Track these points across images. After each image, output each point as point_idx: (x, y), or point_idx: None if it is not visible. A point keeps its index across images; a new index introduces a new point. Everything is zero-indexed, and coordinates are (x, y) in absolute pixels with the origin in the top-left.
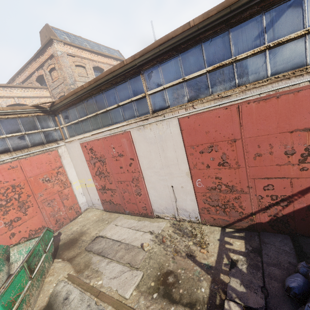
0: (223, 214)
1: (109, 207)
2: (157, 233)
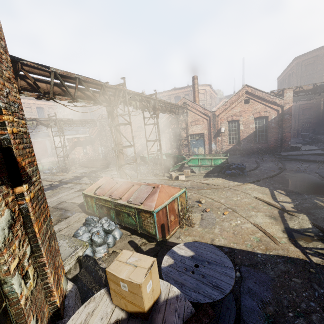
0: None
1: None
2: None
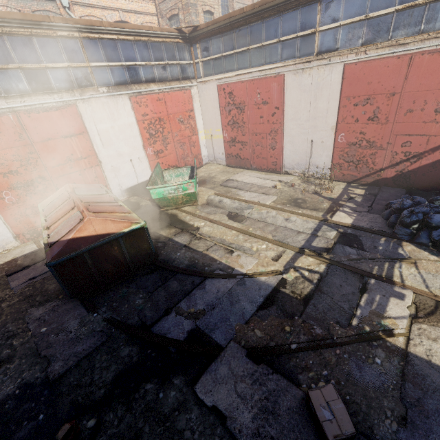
0: (353, 170)
1: (234, 162)
2: (286, 182)
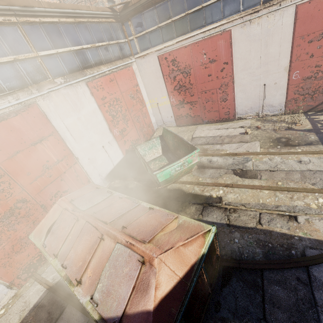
0: (309, 100)
1: (184, 121)
2: (248, 126)
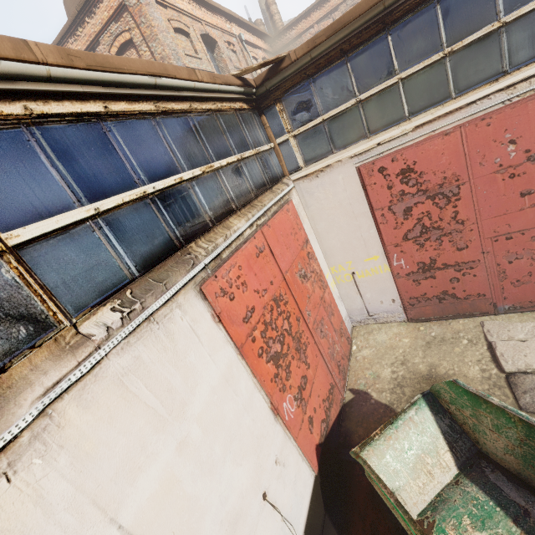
0: None
1: (434, 309)
2: None
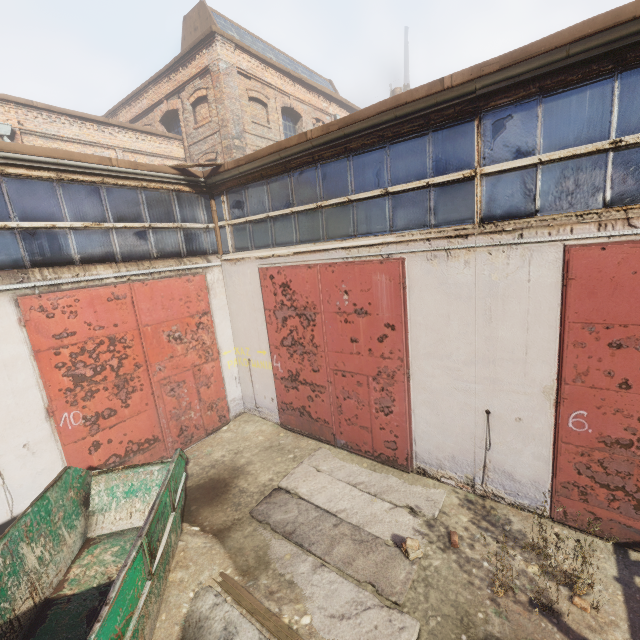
0: (630, 513)
1: (297, 421)
2: (429, 517)
